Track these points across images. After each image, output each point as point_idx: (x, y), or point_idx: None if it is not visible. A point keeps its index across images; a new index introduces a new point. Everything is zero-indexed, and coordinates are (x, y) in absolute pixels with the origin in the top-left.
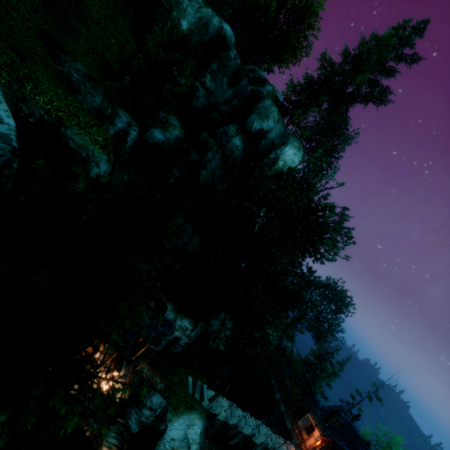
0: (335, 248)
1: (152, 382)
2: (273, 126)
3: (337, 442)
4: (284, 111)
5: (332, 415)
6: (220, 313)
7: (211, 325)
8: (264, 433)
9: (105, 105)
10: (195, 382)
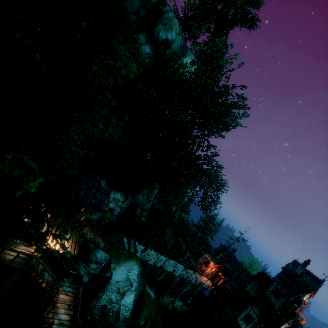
0: (235, 121)
1: (96, 243)
2: (176, 38)
3: (225, 266)
4: (182, 27)
5: (220, 252)
6: (144, 188)
7: (137, 199)
8: (180, 269)
9: None
10: (128, 242)
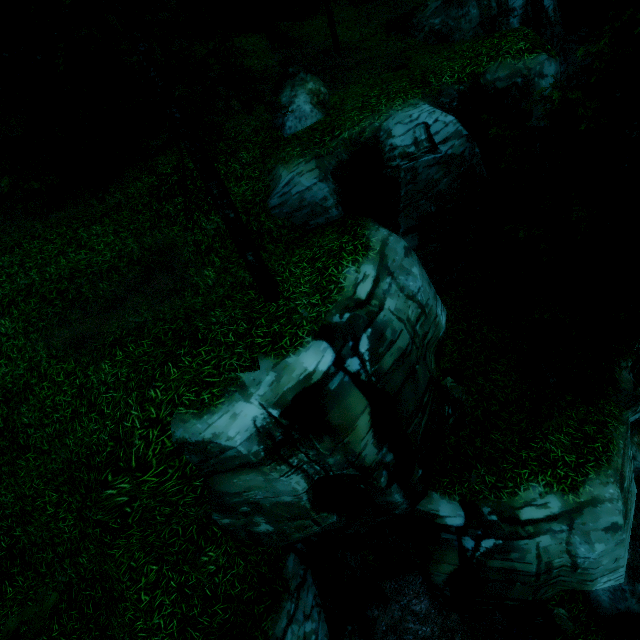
0: None
1: None
2: None
3: None
4: None
5: None
6: None
7: None
8: None
9: (483, 6)
10: None
